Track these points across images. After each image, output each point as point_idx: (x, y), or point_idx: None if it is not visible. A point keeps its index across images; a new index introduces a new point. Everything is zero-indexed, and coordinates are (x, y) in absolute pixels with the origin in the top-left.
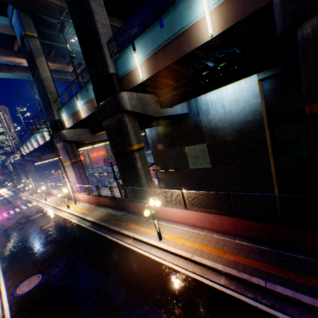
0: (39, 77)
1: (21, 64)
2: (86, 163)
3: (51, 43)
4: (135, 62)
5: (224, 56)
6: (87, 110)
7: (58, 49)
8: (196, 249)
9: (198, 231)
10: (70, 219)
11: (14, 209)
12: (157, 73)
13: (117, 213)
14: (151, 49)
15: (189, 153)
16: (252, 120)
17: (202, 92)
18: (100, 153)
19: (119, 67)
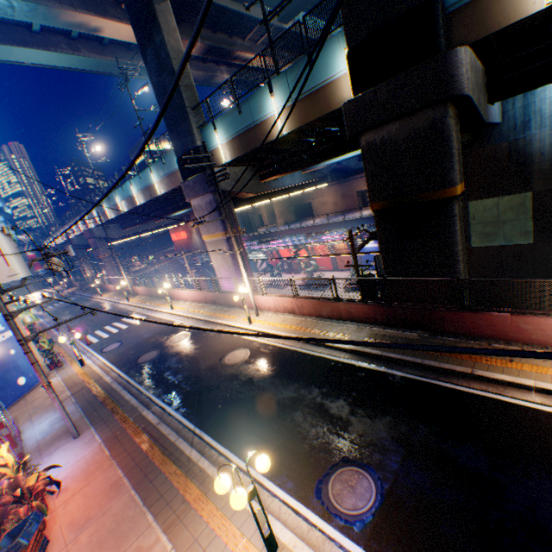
0: (161, 51)
1: (96, 33)
2: (191, 245)
3: None
4: None
5: None
6: (296, 115)
7: None
8: None
9: None
10: (278, 345)
11: (111, 325)
12: None
13: (404, 335)
14: None
15: (477, 216)
16: None
17: None
18: None
19: None
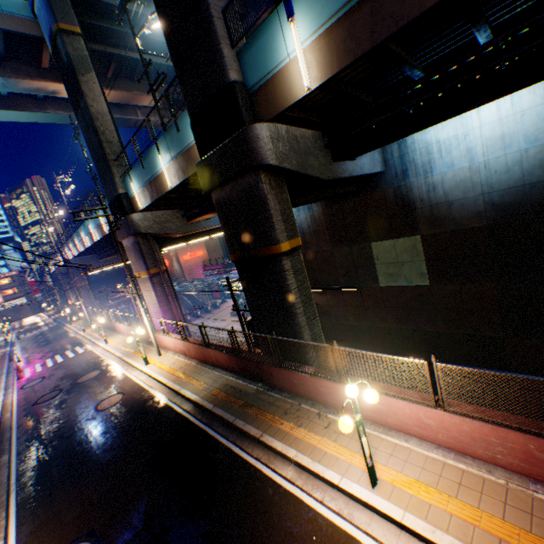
0: (86, 113)
1: (56, 95)
2: (173, 272)
3: (107, 51)
4: (292, 47)
5: (521, 14)
6: (177, 171)
7: (121, 63)
8: (500, 540)
9: (477, 471)
10: (150, 391)
11: (53, 358)
12: (349, 68)
13: (246, 387)
14: (336, 5)
15: (380, 256)
16: (543, 183)
17: (439, 118)
18: (197, 254)
19: (251, 66)
